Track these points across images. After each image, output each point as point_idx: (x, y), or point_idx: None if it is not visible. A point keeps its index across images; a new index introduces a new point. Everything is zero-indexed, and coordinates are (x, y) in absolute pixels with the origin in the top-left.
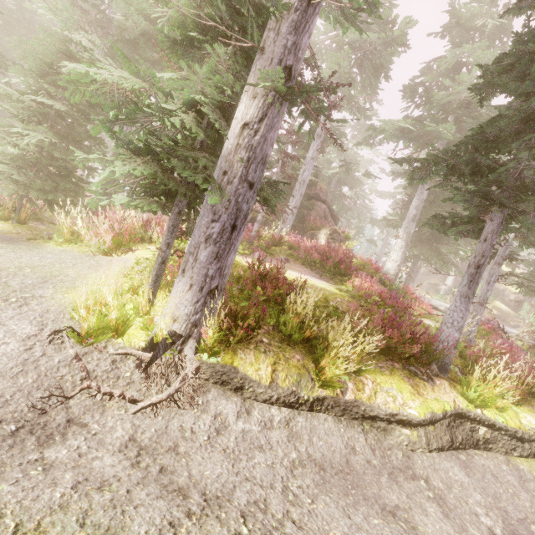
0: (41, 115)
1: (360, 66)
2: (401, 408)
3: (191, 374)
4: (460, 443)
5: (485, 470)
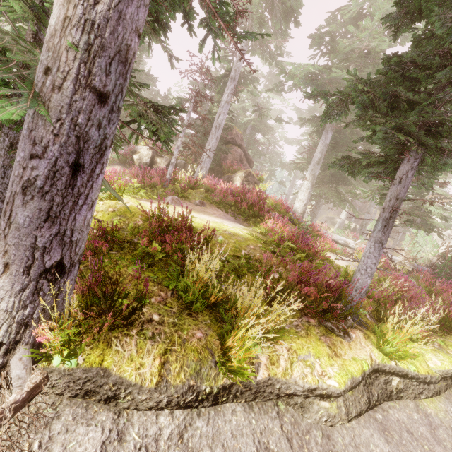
0: None
1: (271, 9)
2: (320, 380)
3: (8, 412)
4: (376, 400)
5: (400, 426)
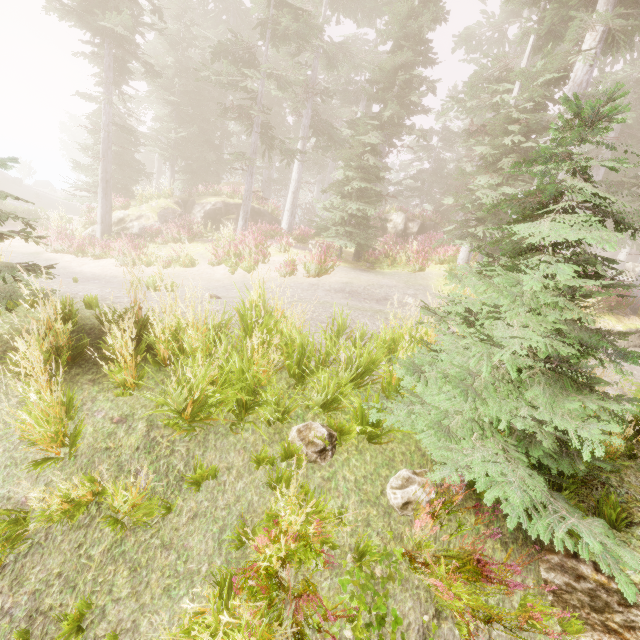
0: (358, 193)
1: None
2: (613, 327)
3: None
4: None
5: None
